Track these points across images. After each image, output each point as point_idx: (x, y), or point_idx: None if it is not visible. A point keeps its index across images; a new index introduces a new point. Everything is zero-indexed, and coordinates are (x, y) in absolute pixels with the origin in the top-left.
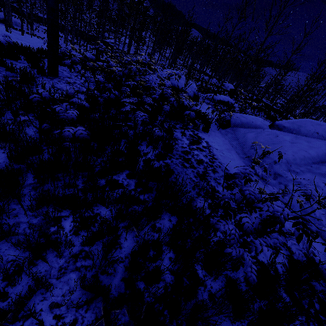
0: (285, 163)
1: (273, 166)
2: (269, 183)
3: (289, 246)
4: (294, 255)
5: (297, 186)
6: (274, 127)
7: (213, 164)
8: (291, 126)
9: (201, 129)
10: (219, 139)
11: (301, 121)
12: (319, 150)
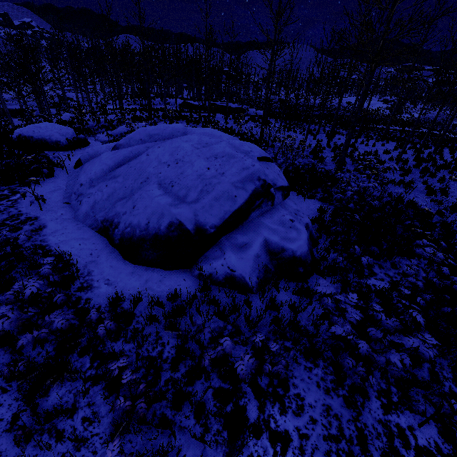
0: (89, 182)
1: (79, 189)
2: (72, 205)
3: (23, 245)
4: (19, 249)
5: (88, 197)
6: (113, 148)
7: (1, 213)
8: (124, 142)
9: (32, 182)
10: (51, 185)
11: (133, 133)
12: (116, 158)
